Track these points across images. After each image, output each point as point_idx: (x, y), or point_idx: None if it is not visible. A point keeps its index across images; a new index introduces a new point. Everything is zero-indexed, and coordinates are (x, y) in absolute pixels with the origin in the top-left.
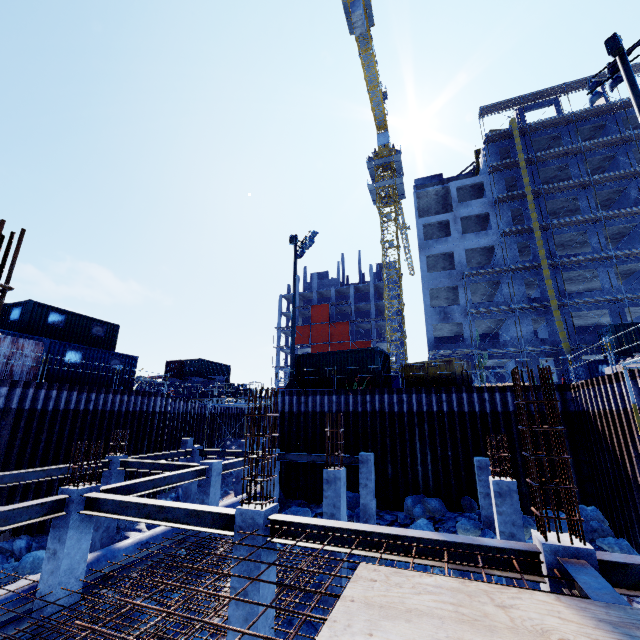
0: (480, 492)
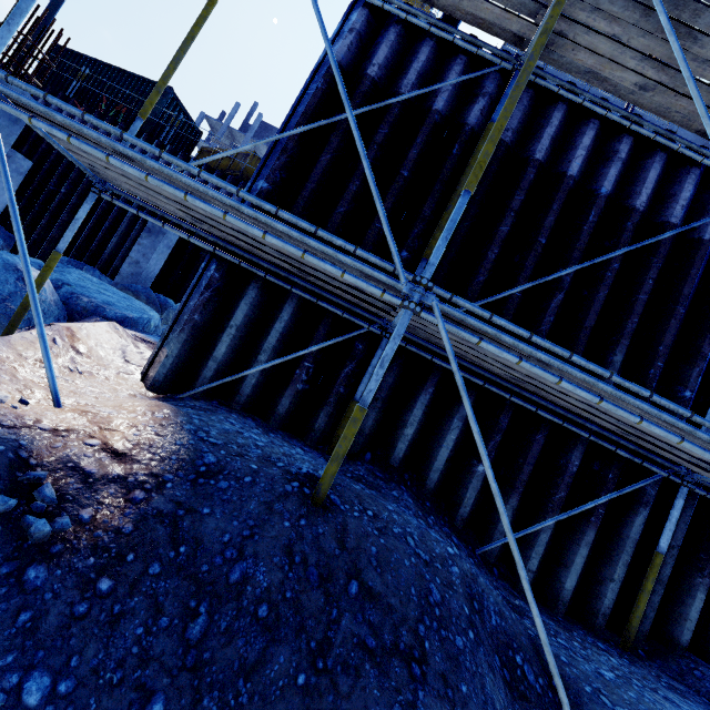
0: (130, 256)
